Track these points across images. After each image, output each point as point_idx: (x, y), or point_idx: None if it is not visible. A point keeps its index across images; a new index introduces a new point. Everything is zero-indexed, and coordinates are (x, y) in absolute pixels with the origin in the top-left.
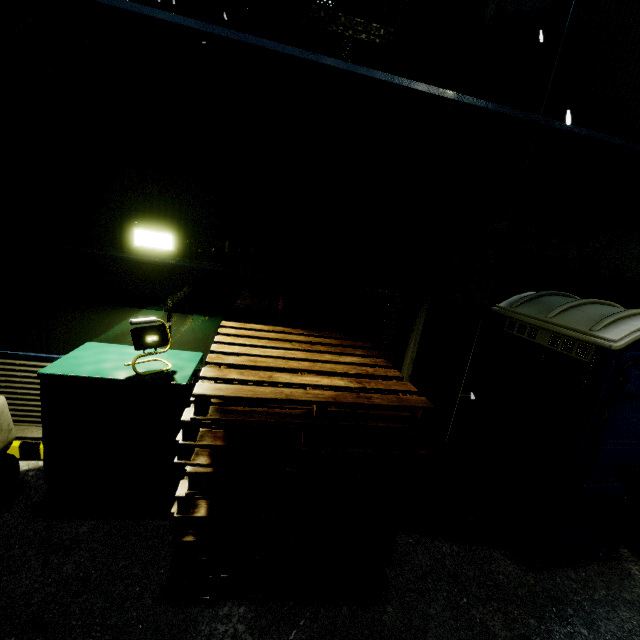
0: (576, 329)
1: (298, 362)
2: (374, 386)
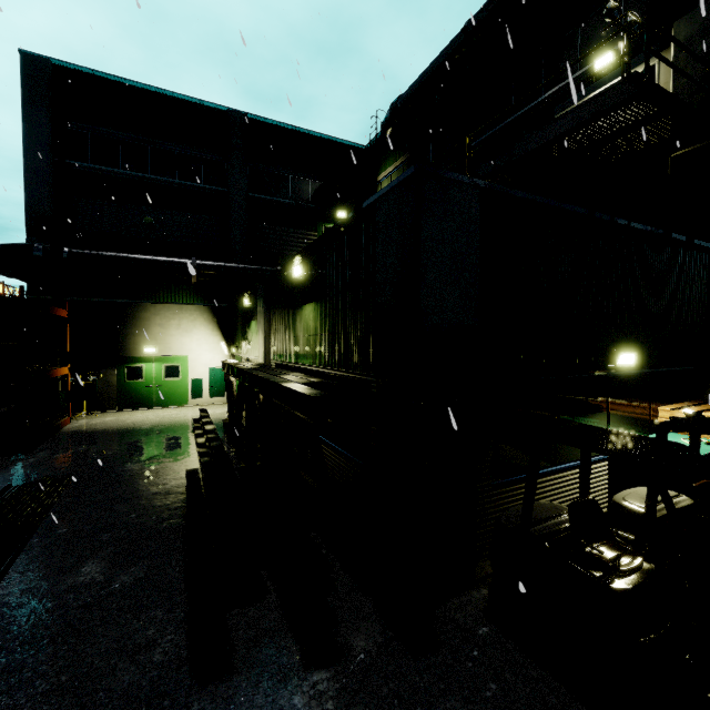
0: None
1: None
2: None
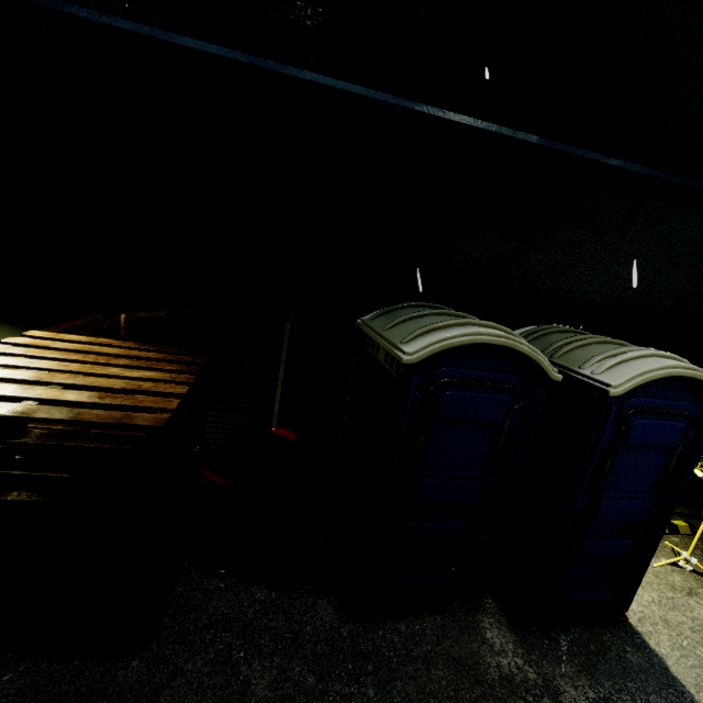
0: (392, 341)
1: (54, 374)
2: (116, 402)
